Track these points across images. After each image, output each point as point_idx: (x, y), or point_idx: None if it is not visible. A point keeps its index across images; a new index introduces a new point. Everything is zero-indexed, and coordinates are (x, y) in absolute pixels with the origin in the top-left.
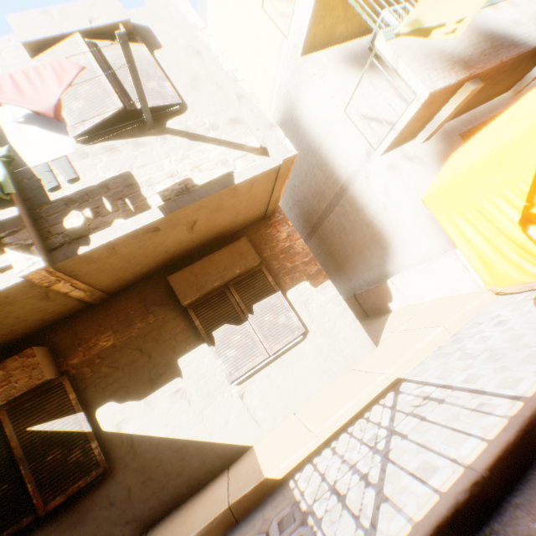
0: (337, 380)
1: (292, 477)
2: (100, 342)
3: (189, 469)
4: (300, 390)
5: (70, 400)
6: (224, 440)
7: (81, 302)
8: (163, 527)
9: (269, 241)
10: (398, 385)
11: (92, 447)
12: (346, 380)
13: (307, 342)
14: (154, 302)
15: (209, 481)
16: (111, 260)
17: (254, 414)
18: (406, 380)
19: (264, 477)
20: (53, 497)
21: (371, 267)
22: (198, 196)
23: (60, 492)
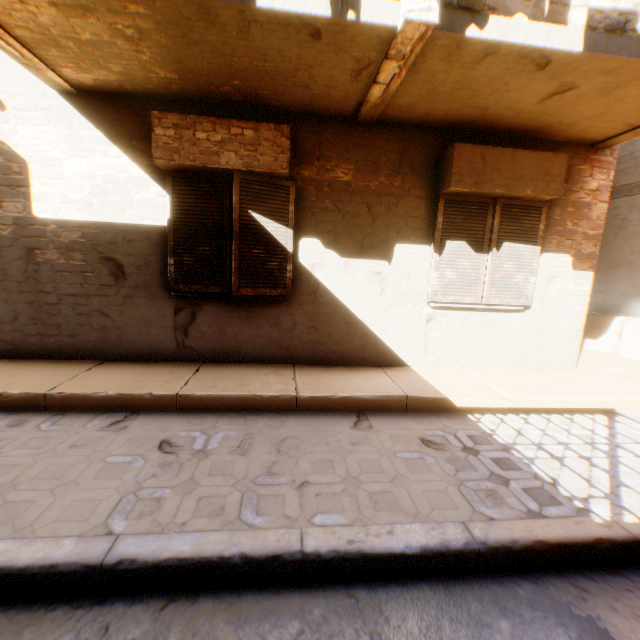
0: (520, 370)
1: (470, 414)
2: (338, 171)
3: (349, 345)
4: (480, 353)
5: (288, 211)
6: (390, 345)
7: (354, 108)
8: (317, 372)
9: (571, 180)
10: (610, 414)
11: (286, 268)
12: (536, 375)
13: (520, 318)
14: (411, 164)
15: (359, 366)
16: (454, 74)
17: (428, 342)
18: (623, 416)
19: (446, 397)
20: (244, 287)
21: (605, 291)
22: (636, 52)
23: (251, 287)
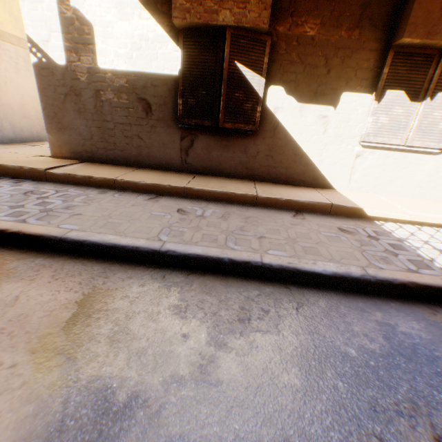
0: (423, 200)
1: (376, 221)
2: (306, 27)
3: (293, 171)
4: (392, 185)
5: (263, 63)
6: (323, 173)
7: None
8: (269, 186)
9: None
10: None
11: (257, 110)
12: (435, 204)
13: (434, 159)
14: (370, 19)
15: (298, 186)
16: None
17: (353, 173)
18: None
19: (360, 207)
20: (227, 121)
21: None
22: None
23: (231, 122)
